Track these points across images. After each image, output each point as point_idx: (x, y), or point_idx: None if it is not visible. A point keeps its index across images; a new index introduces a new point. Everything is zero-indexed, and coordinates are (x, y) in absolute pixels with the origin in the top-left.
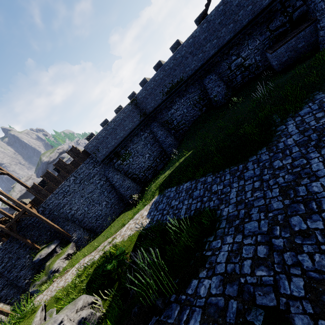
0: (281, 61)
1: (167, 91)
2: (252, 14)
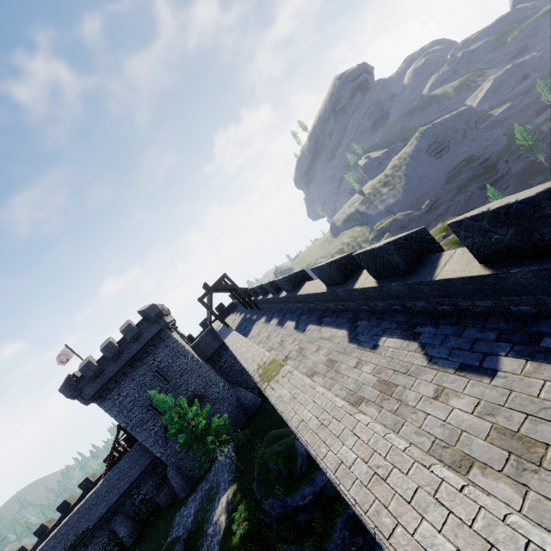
0: (164, 501)
1: (70, 545)
2: (141, 470)
